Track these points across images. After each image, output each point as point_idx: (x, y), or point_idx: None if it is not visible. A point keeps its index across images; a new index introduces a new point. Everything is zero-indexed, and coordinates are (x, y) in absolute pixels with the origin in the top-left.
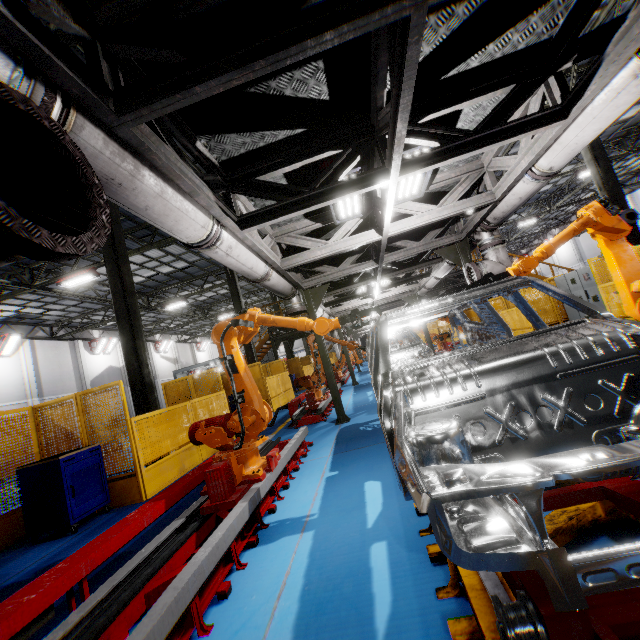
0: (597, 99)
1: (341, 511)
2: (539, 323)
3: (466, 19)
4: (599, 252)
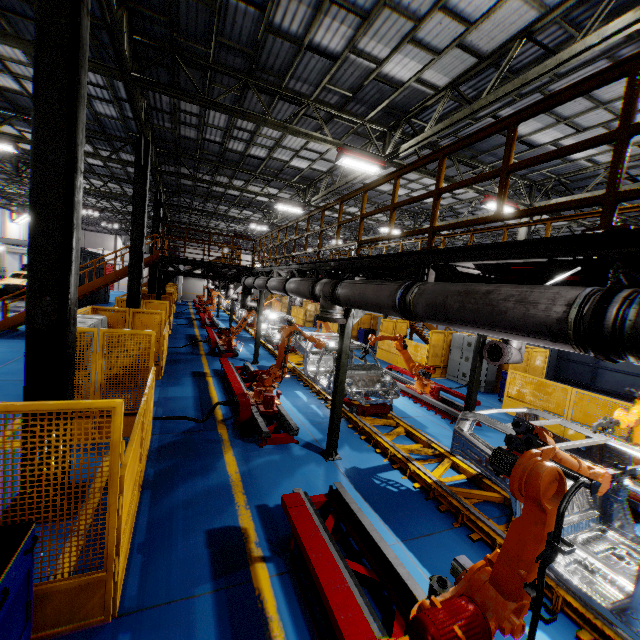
0: None
1: None
2: None
3: None
4: None
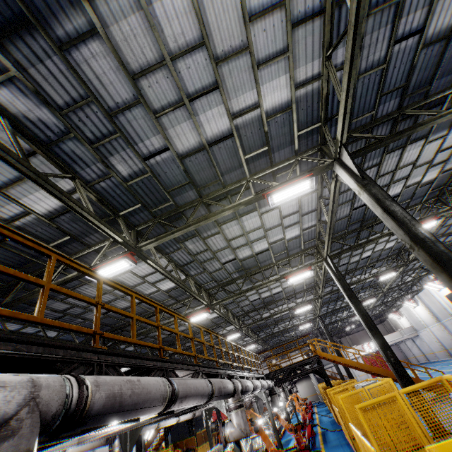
0: None
1: None
2: None
3: None
4: (447, 315)
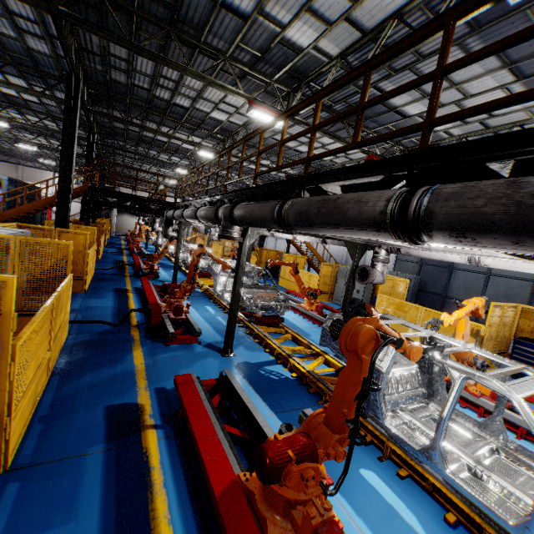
0: None
1: (383, 518)
2: None
3: None
4: None
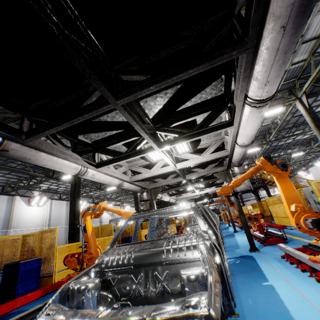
0: (243, 118)
1: None
2: (210, 226)
3: (174, 93)
4: None
